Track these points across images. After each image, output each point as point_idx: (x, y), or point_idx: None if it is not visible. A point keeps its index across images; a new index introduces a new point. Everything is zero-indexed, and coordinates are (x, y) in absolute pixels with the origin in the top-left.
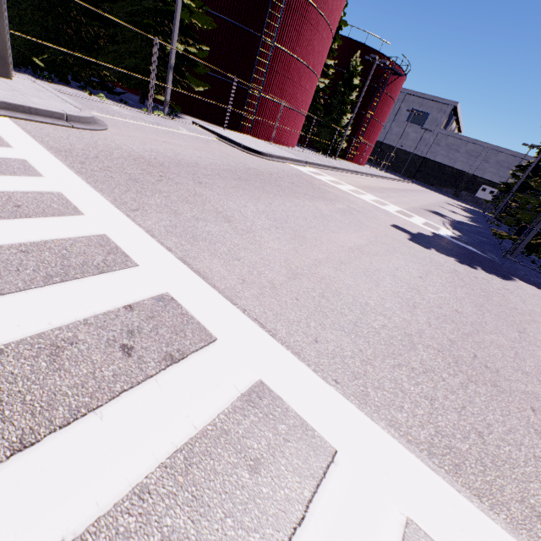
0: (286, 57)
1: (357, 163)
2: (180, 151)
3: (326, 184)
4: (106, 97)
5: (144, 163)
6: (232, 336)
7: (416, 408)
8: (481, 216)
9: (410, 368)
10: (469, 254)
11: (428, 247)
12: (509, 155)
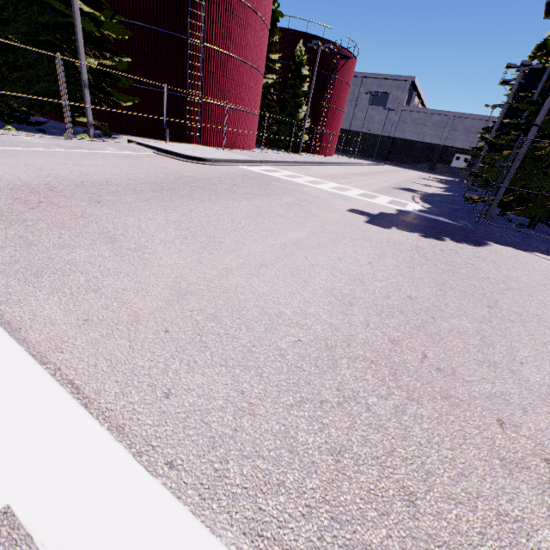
0: (221, 56)
1: (324, 155)
2: (92, 171)
3: (279, 180)
4: (22, 129)
5: (25, 191)
6: (0, 424)
7: (307, 478)
8: (457, 185)
9: (318, 402)
10: (438, 225)
11: (388, 226)
12: (475, 119)
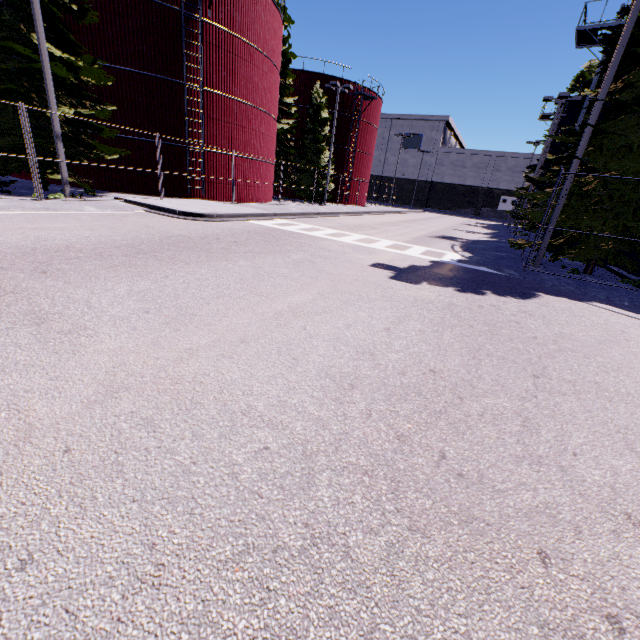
0: (224, 100)
1: (354, 204)
2: (53, 236)
3: (293, 234)
4: None
5: None
6: None
7: None
8: (505, 230)
9: (270, 550)
10: (479, 276)
11: (417, 281)
12: (518, 158)
